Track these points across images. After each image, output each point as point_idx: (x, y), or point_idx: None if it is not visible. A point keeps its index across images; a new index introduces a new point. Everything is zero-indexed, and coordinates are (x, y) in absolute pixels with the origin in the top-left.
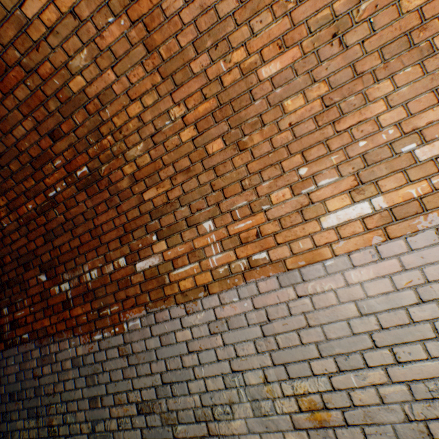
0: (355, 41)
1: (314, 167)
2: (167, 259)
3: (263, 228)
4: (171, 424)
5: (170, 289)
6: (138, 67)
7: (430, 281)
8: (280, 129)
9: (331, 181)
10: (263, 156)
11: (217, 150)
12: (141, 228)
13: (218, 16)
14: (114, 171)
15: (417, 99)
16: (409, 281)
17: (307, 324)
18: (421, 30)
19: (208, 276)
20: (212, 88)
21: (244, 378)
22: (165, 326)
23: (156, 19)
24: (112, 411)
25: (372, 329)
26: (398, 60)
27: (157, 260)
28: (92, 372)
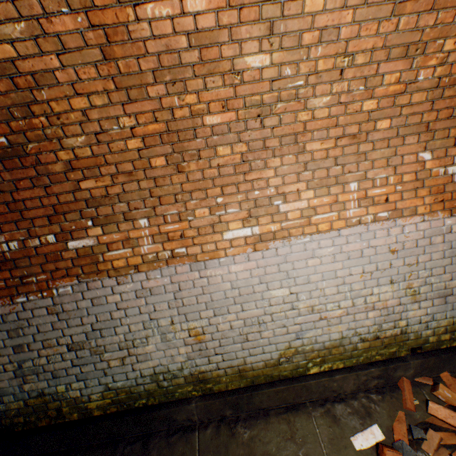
0: (270, 125)
1: (227, 199)
2: (102, 242)
3: (186, 232)
4: (100, 354)
5: (104, 265)
6: (91, 67)
7: (266, 274)
8: (211, 166)
9: (235, 211)
10: (195, 181)
11: (159, 165)
12: (76, 212)
13: (181, 61)
14: (46, 152)
15: (289, 176)
16: (258, 273)
17: (203, 293)
18: (302, 135)
19: (140, 259)
20: (164, 115)
21: (158, 323)
22: (97, 292)
23: (119, 34)
24: (41, 352)
25: (236, 296)
26: (288, 148)
27: (92, 242)
28: (16, 327)
